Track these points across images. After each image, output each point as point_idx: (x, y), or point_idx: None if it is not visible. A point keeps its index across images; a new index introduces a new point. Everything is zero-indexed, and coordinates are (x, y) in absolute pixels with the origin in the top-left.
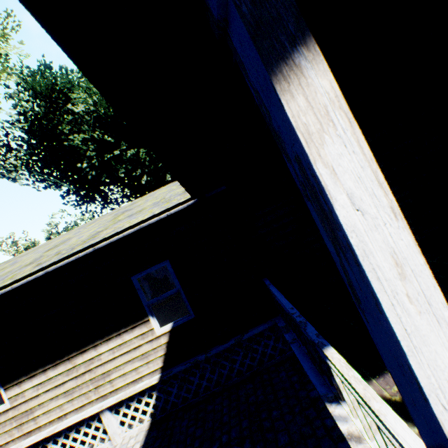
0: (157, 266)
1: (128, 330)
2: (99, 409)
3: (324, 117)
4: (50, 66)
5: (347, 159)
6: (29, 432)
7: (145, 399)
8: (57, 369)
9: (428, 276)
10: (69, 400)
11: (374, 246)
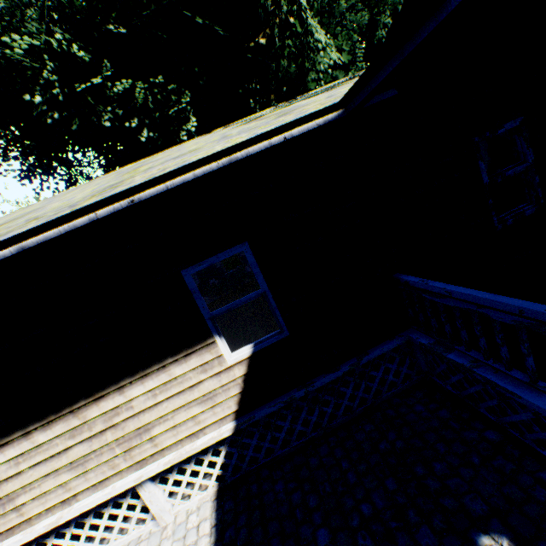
0: (227, 252)
1: (178, 359)
2: (135, 482)
3: None
4: None
5: None
6: (10, 529)
7: (209, 458)
8: (52, 430)
9: None
10: (79, 475)
11: None
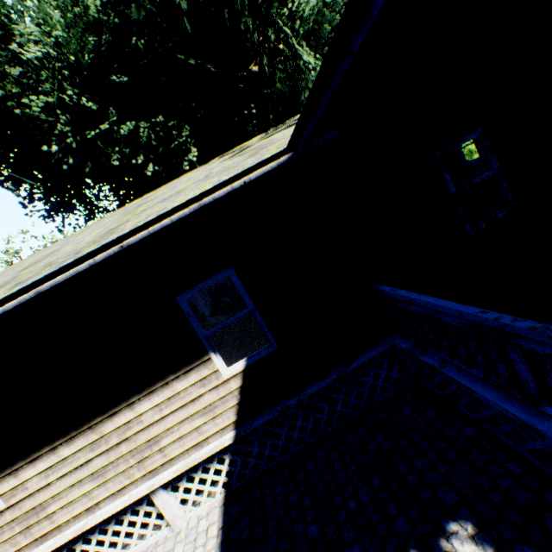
0: (215, 278)
1: (179, 375)
2: (148, 489)
3: None
4: None
5: None
6: (44, 535)
7: (214, 466)
8: (74, 445)
9: None
10: (100, 484)
11: None
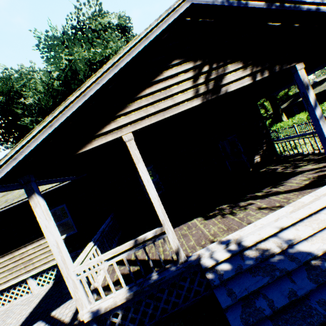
0: (59, 207)
1: (43, 238)
2: (26, 277)
3: (36, 204)
4: (9, 77)
5: (40, 211)
6: None
7: (51, 272)
8: (5, 258)
9: (51, 227)
10: (11, 273)
11: (43, 223)
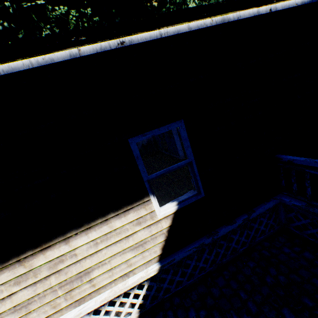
0: (167, 127)
1: (119, 214)
2: None
3: None
4: None
5: None
6: None
7: (134, 291)
8: None
9: None
10: (22, 316)
11: None
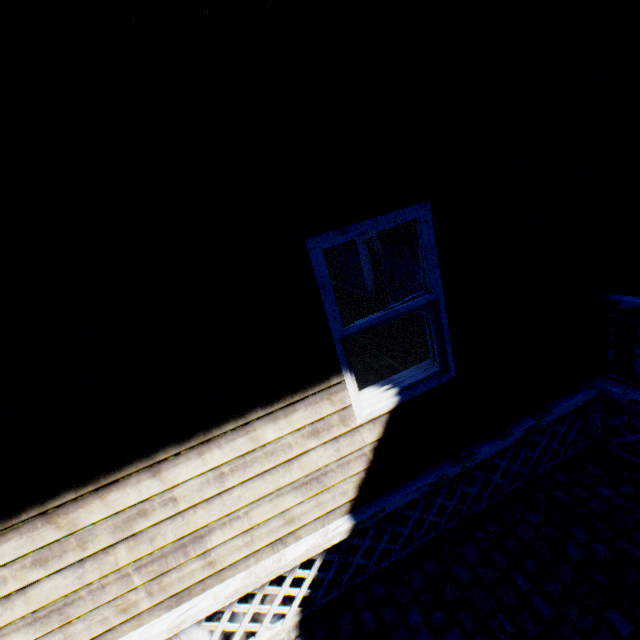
0: (394, 216)
1: (274, 411)
2: (168, 633)
3: None
4: None
5: None
6: None
7: (293, 573)
8: None
9: None
10: (52, 631)
11: None
